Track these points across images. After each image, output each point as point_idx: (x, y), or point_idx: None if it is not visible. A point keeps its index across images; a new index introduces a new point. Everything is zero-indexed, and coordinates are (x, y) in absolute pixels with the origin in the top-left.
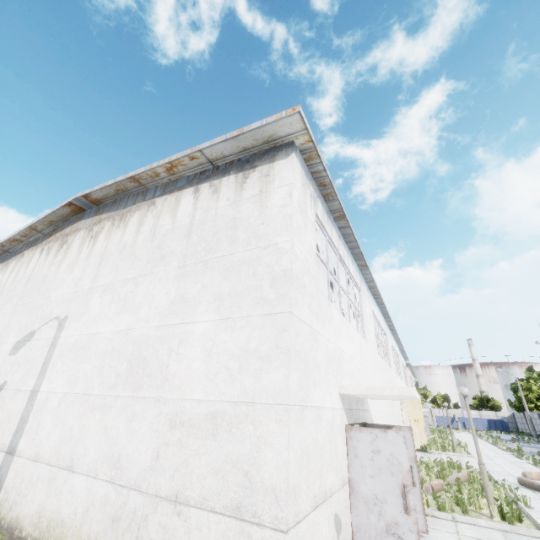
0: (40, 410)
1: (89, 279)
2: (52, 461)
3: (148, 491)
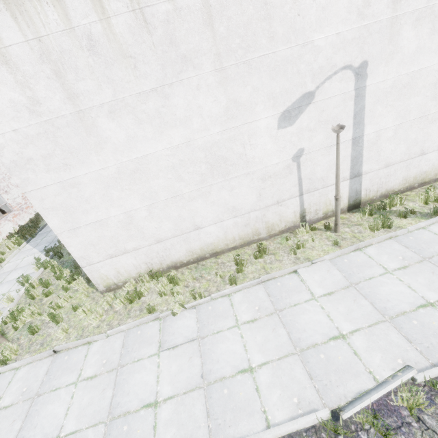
0: (375, 144)
1: (386, 4)
2: (405, 159)
3: None
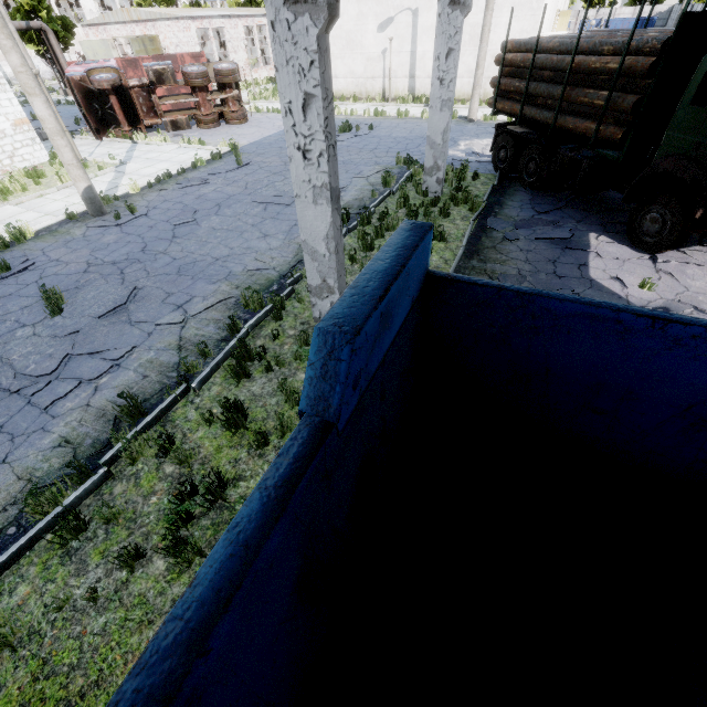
0: (422, 60)
1: None
2: None
3: (485, 77)
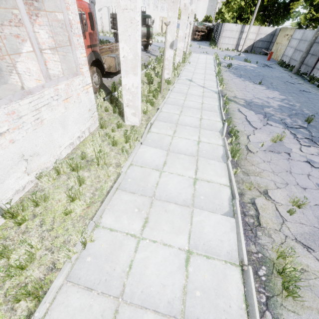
0: None
1: None
2: None
3: None
